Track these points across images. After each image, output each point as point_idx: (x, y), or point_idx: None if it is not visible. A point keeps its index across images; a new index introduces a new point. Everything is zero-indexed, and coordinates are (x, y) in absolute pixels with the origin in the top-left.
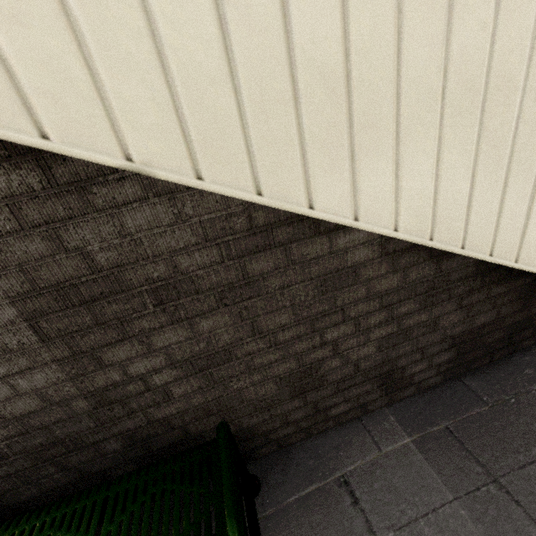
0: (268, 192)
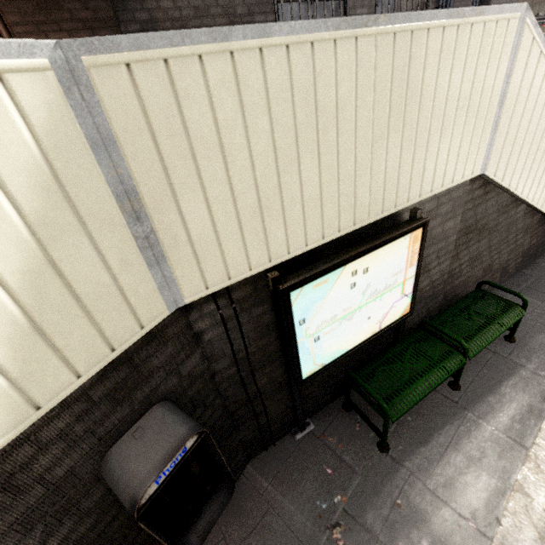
0: (522, 193)
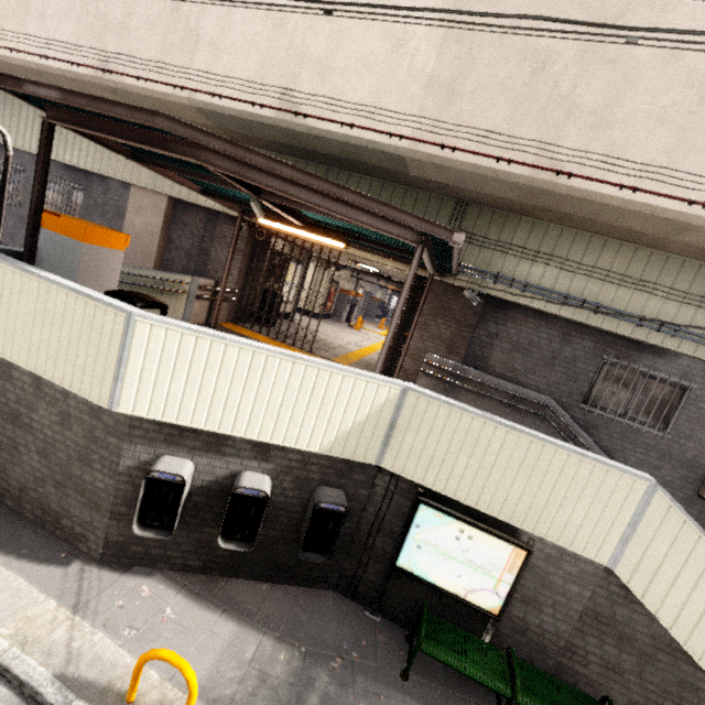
0: (687, 646)
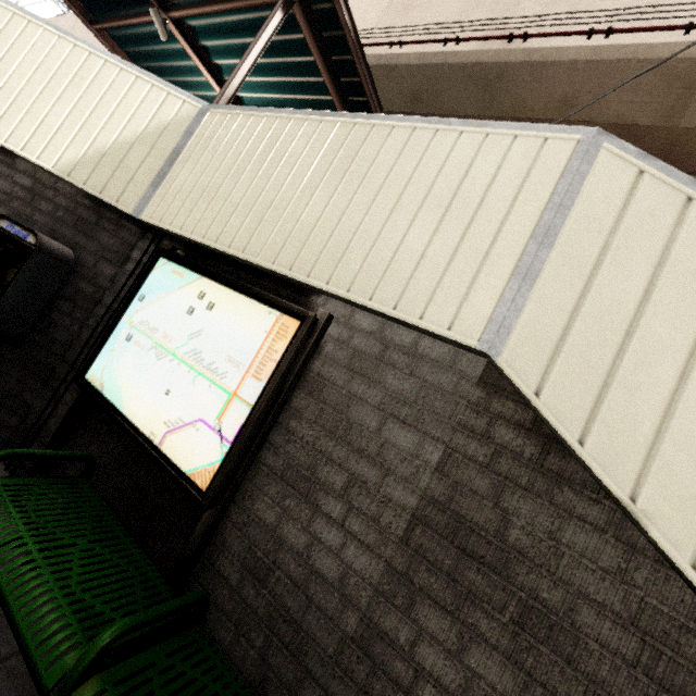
0: None
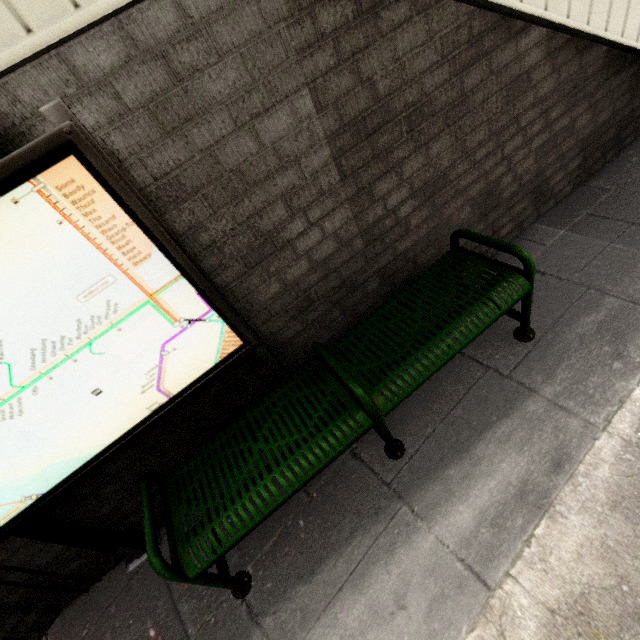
0: None
